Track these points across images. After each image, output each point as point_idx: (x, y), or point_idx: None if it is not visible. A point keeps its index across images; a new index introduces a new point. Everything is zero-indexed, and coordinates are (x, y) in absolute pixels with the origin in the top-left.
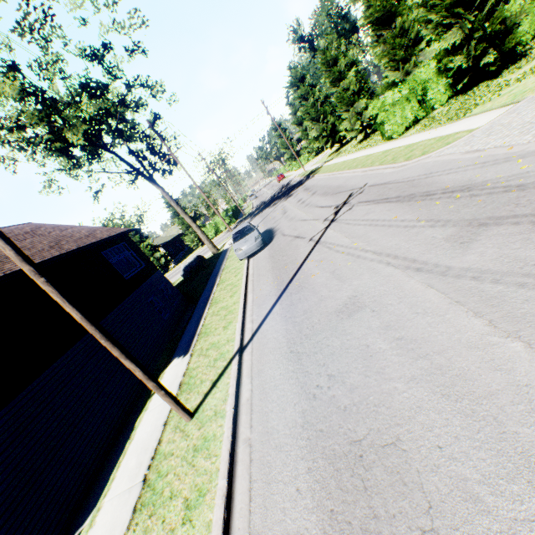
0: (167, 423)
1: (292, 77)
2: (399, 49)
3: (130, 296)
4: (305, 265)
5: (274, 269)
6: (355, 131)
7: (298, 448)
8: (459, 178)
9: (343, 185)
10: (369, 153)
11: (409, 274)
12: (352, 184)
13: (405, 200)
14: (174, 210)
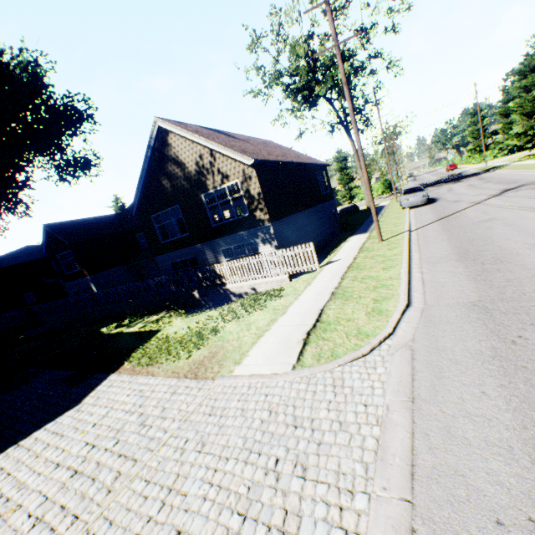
0: (364, 243)
1: (523, 64)
2: None
3: (321, 204)
4: (462, 211)
5: (435, 212)
6: None
7: (443, 242)
8: None
9: (521, 179)
10: None
11: (531, 212)
12: (530, 179)
13: None
14: (340, 165)
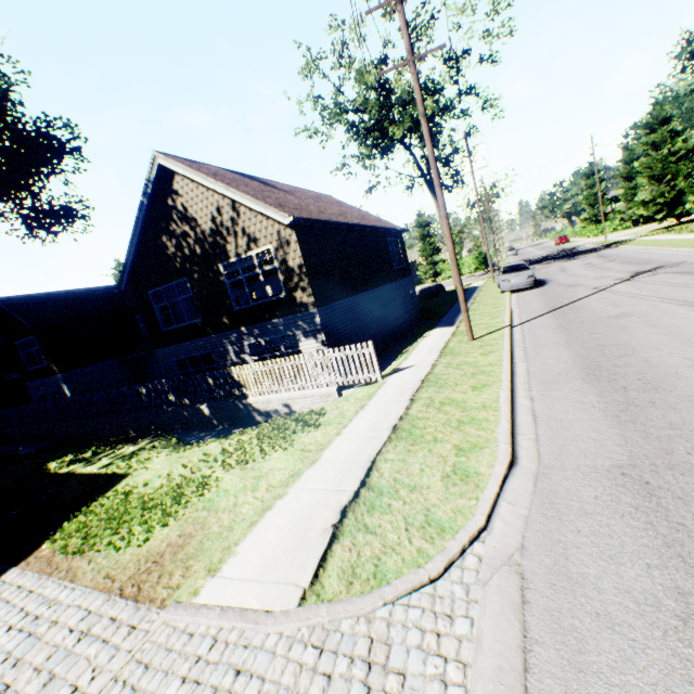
0: (449, 342)
1: (651, 115)
2: None
3: (393, 283)
4: (583, 300)
5: (545, 300)
6: None
7: (560, 346)
8: None
9: (654, 259)
10: None
11: (680, 307)
12: (667, 259)
13: None
14: (422, 232)
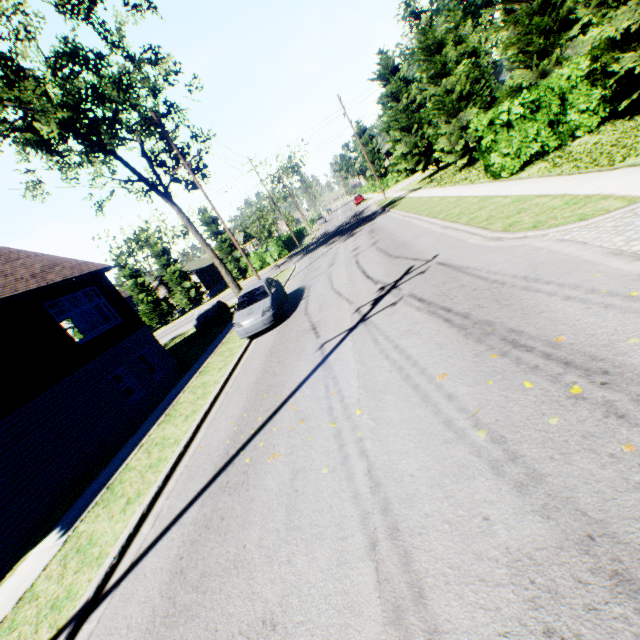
0: None
1: (381, 65)
2: (537, 35)
3: (78, 371)
4: (282, 412)
5: (254, 388)
6: (455, 154)
7: None
8: (589, 324)
9: (410, 243)
10: (463, 194)
11: None
12: (420, 247)
13: (473, 332)
14: (211, 230)
